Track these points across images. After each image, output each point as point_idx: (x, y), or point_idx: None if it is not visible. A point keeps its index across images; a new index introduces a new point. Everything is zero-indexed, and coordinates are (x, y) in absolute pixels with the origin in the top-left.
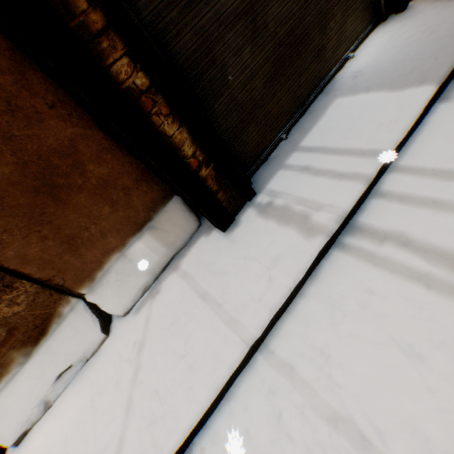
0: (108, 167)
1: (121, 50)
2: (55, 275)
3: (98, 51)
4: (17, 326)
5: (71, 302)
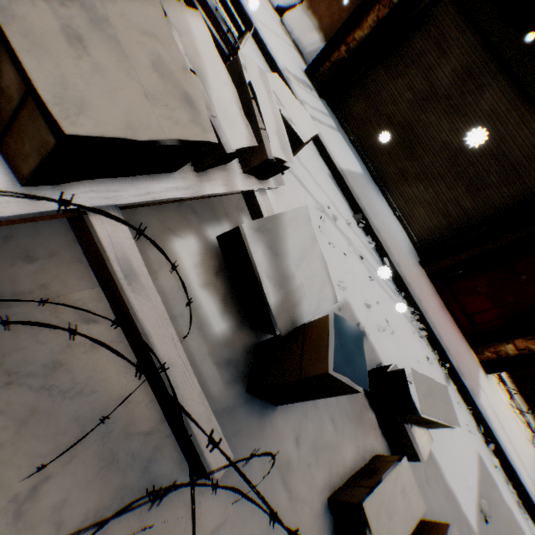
0: None
1: None
2: None
3: None
4: None
5: None
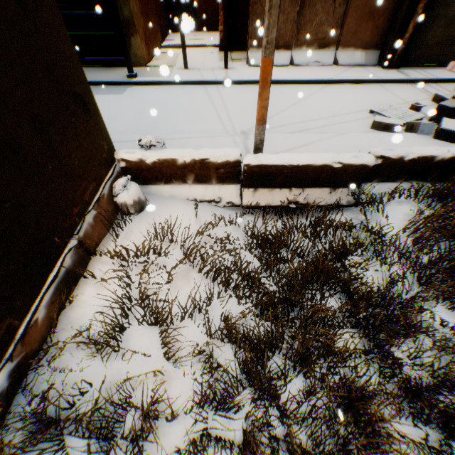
0: (382, 24)
1: (424, 4)
2: (343, 37)
3: (421, 1)
4: (325, 40)
5: (334, 49)
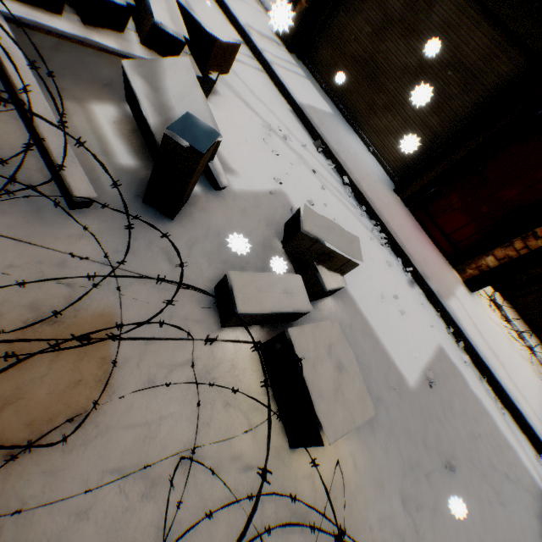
0: None
1: None
2: None
3: None
4: None
5: None
